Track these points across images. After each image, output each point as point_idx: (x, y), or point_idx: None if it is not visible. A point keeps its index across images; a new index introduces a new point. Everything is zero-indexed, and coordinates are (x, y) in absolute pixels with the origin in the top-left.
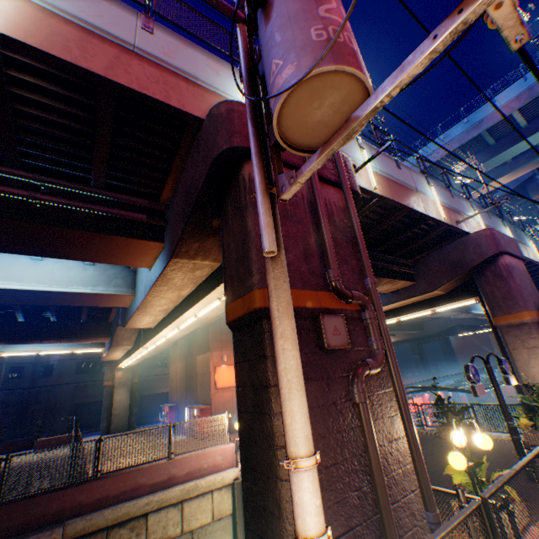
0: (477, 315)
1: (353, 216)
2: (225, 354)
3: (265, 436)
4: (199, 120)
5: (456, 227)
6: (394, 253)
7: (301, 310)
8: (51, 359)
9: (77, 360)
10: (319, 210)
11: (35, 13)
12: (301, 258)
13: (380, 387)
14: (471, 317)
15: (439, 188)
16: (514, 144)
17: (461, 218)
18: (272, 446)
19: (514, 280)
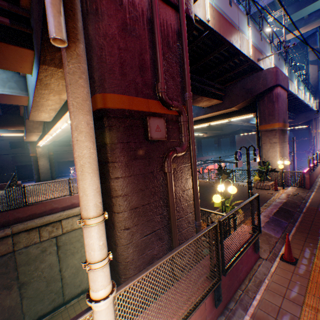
0: (252, 124)
1: (184, 39)
2: None
3: (107, 191)
4: None
5: (257, 64)
6: (214, 80)
7: (133, 113)
8: None
9: (9, 141)
10: (155, 29)
11: None
12: (137, 71)
13: (183, 163)
14: (249, 125)
15: (254, 30)
16: (315, 1)
17: (261, 57)
18: (110, 196)
19: (278, 104)
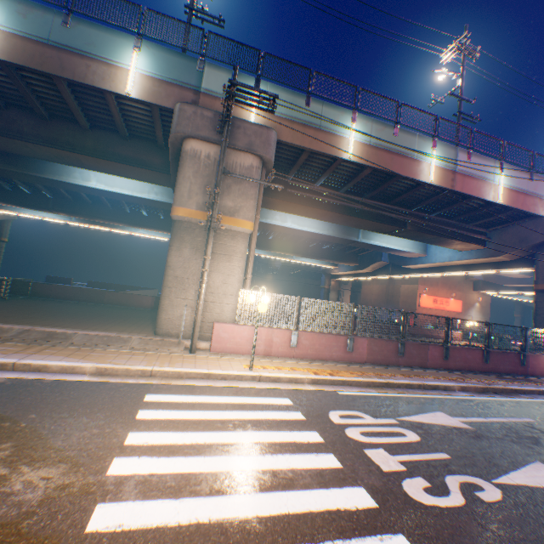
0: None
1: None
2: (426, 289)
3: None
4: (539, 216)
5: None
6: None
7: None
8: (275, 263)
9: (289, 268)
10: None
11: (507, 192)
12: None
13: None
14: None
15: None
16: None
17: None
18: None
19: None
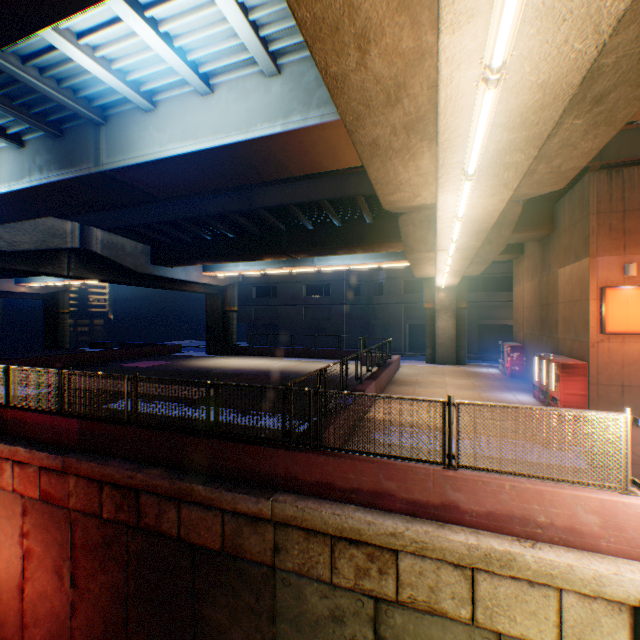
0: None
1: None
2: (630, 264)
3: None
4: None
5: None
6: None
7: None
8: (379, 278)
9: (401, 280)
10: None
11: None
12: None
13: None
14: None
15: None
16: None
17: None
18: None
19: None
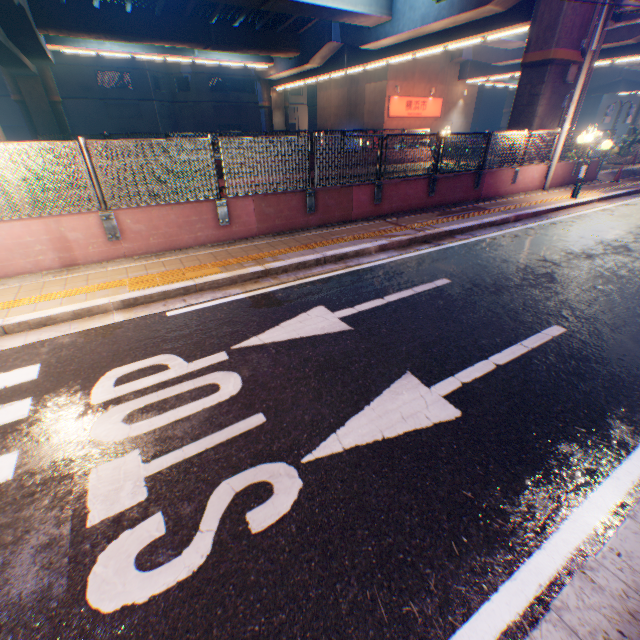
0: None
1: None
2: (398, 87)
3: (529, 115)
4: None
5: None
6: None
7: (563, 63)
8: (182, 72)
9: (207, 77)
10: None
11: None
12: (576, 31)
13: None
14: None
15: None
16: None
17: None
18: (532, 118)
19: None
